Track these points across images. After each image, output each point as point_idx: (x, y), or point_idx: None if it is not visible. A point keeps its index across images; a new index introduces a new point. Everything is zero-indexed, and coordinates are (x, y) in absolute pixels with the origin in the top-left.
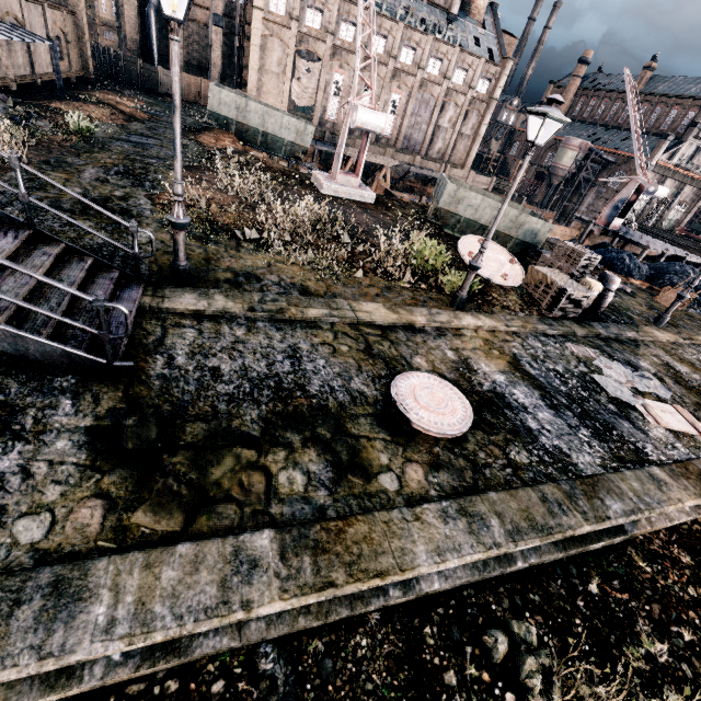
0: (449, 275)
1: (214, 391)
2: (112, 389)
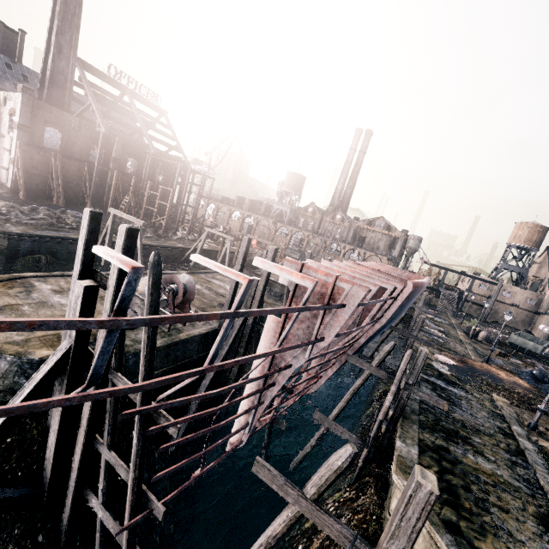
0: (467, 322)
1: (435, 310)
2: (435, 309)
